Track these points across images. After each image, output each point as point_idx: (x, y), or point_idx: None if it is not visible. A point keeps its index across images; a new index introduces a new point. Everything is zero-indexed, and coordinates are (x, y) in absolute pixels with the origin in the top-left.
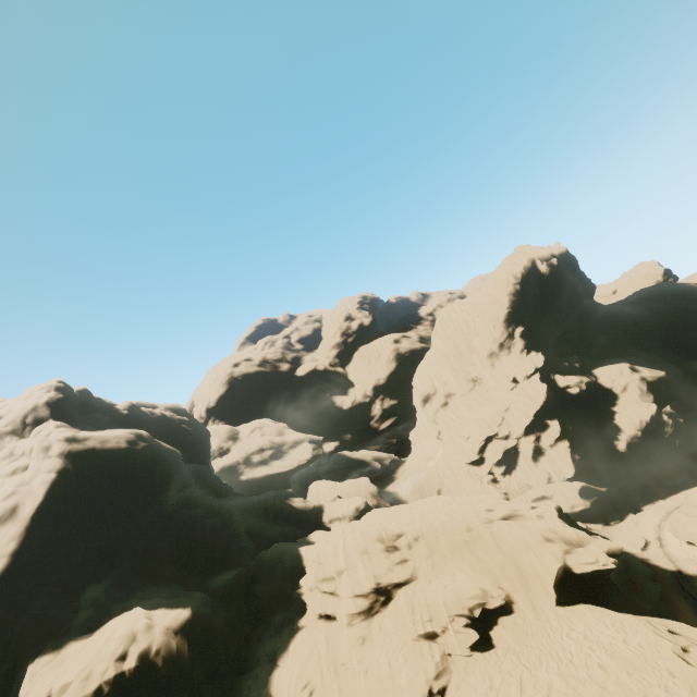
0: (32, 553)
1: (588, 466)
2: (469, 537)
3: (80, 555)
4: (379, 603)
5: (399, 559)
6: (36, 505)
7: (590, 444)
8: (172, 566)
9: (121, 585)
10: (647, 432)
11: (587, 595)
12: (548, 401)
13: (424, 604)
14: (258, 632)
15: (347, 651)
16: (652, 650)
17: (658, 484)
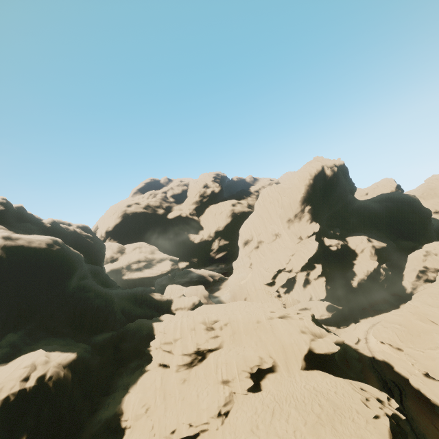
0: None
1: (334, 293)
2: (258, 326)
3: (5, 313)
4: (197, 360)
5: (213, 335)
6: None
7: (337, 281)
8: (68, 326)
9: (31, 335)
10: (370, 278)
11: (319, 365)
12: (317, 252)
13: (224, 363)
14: (120, 371)
15: (173, 386)
16: (350, 398)
17: (371, 308)
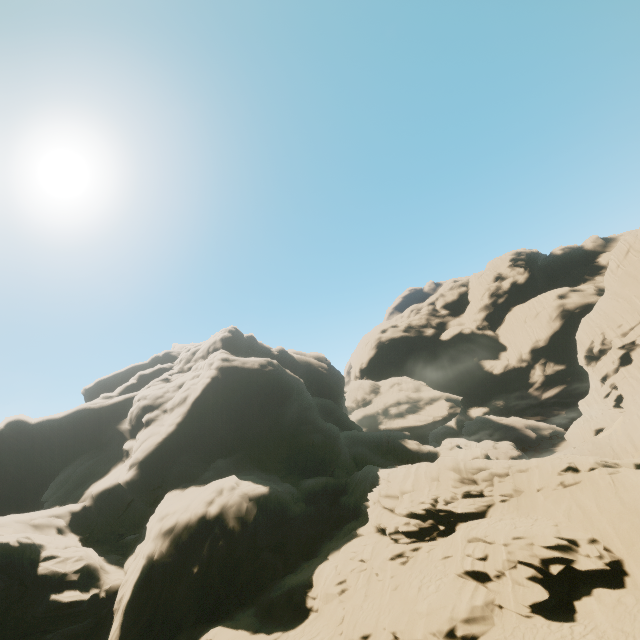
0: (190, 427)
1: None
2: (576, 481)
3: (219, 438)
4: (437, 532)
5: (472, 492)
6: (195, 397)
7: None
8: (280, 463)
9: (238, 464)
10: None
11: None
12: None
13: (482, 541)
14: (332, 533)
15: (385, 564)
16: None
17: None
